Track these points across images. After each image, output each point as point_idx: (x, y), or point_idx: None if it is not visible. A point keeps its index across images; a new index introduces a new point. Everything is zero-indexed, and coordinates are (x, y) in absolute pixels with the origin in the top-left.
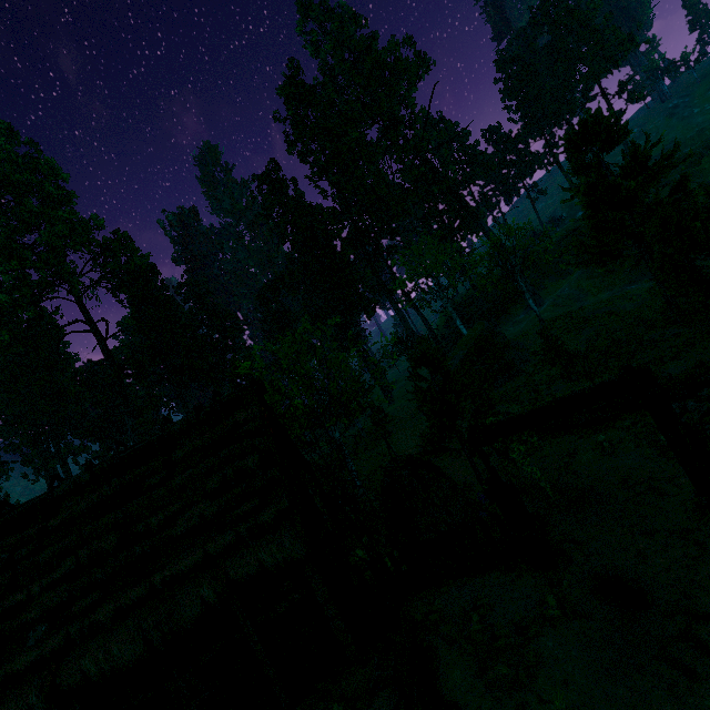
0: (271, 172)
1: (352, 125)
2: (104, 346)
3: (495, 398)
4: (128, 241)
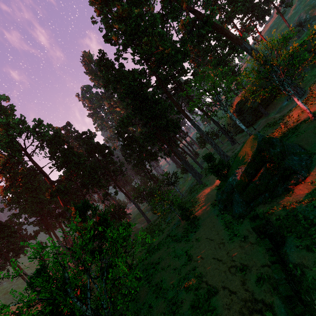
0: (101, 58)
1: (137, 6)
2: (48, 179)
3: (280, 217)
4: (39, 124)
